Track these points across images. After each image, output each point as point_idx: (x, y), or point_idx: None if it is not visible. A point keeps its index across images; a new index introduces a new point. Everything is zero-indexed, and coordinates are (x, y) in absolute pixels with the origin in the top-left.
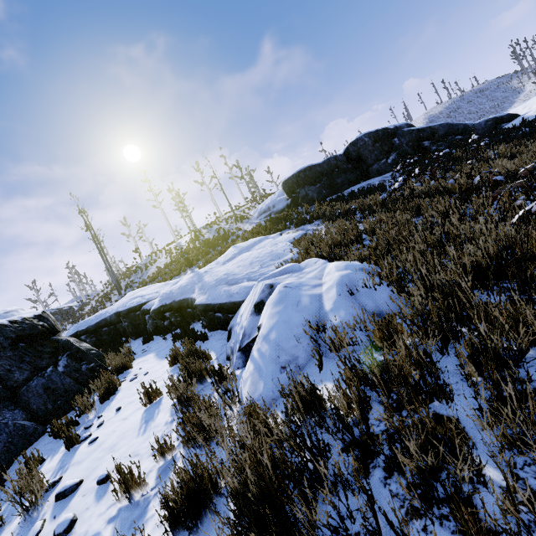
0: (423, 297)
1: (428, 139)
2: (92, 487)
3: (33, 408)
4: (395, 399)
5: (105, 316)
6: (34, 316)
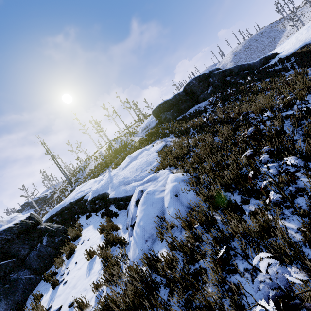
0: (206, 198)
1: (229, 76)
2: (66, 309)
3: (33, 267)
4: (188, 258)
5: (65, 205)
6: (26, 218)
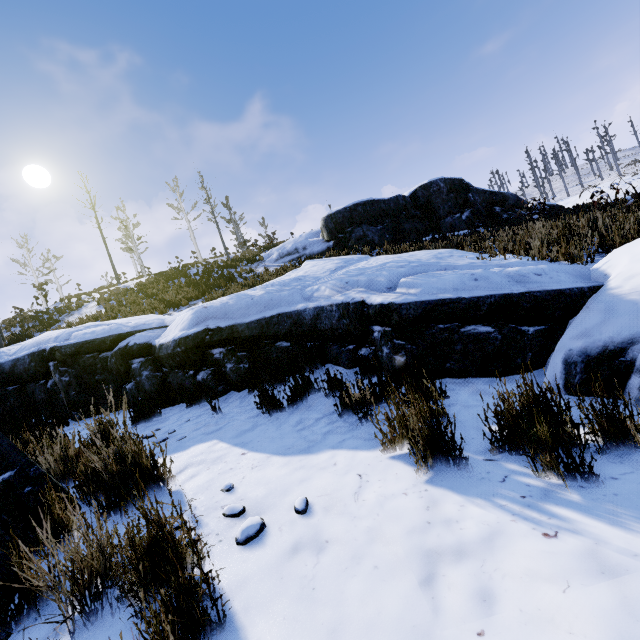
0: None
1: (499, 205)
2: None
3: None
4: None
5: None
6: None
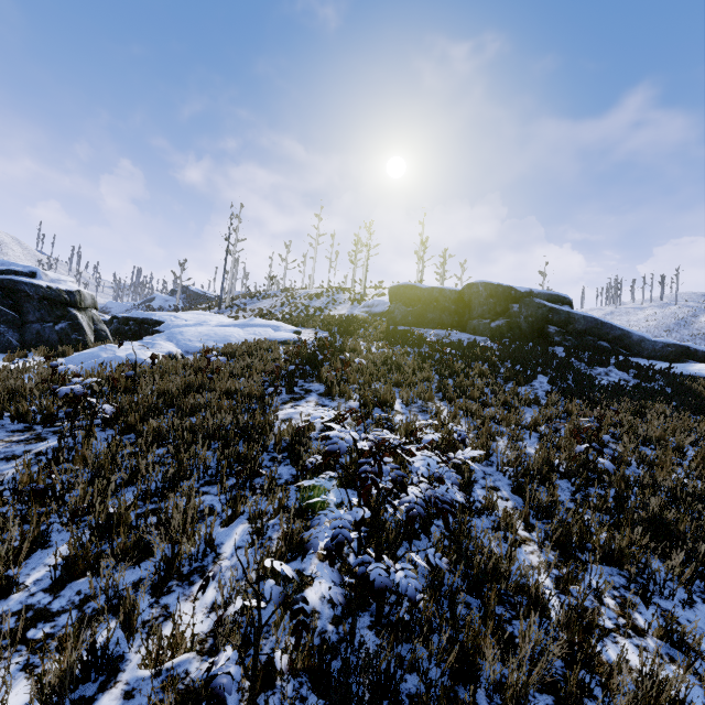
0: None
1: (558, 325)
2: None
3: (25, 338)
4: None
5: (151, 317)
6: (67, 290)
